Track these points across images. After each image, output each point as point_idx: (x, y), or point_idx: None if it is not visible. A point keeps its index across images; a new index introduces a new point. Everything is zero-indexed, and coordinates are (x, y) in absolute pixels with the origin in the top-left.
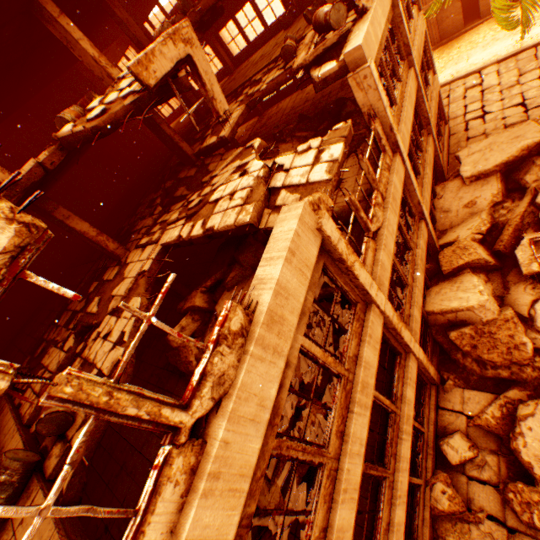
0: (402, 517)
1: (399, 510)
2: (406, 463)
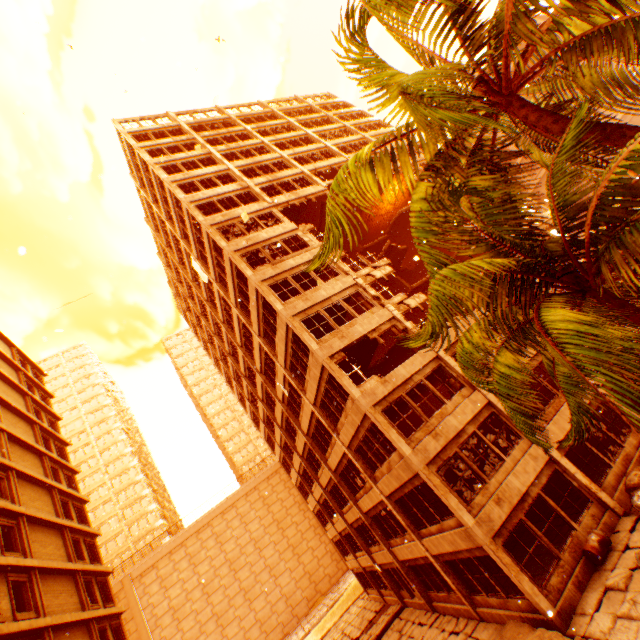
0: (557, 433)
1: (553, 427)
2: (567, 419)
